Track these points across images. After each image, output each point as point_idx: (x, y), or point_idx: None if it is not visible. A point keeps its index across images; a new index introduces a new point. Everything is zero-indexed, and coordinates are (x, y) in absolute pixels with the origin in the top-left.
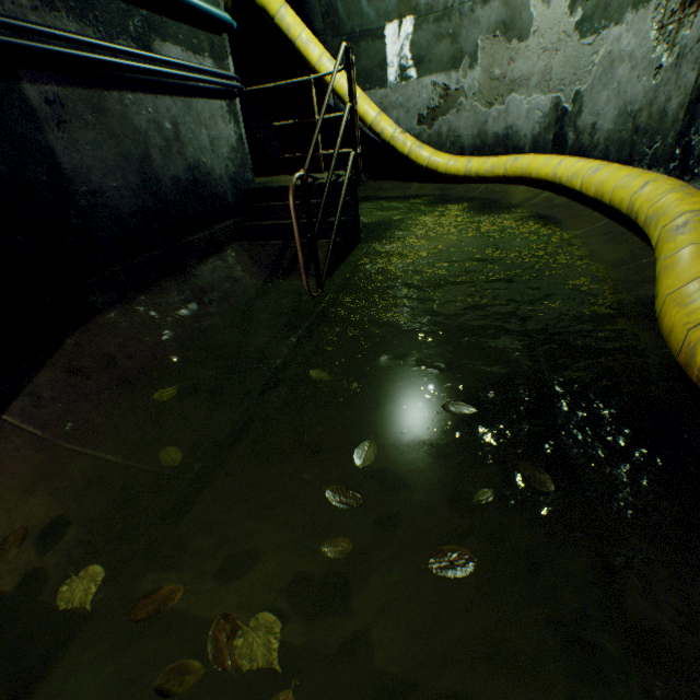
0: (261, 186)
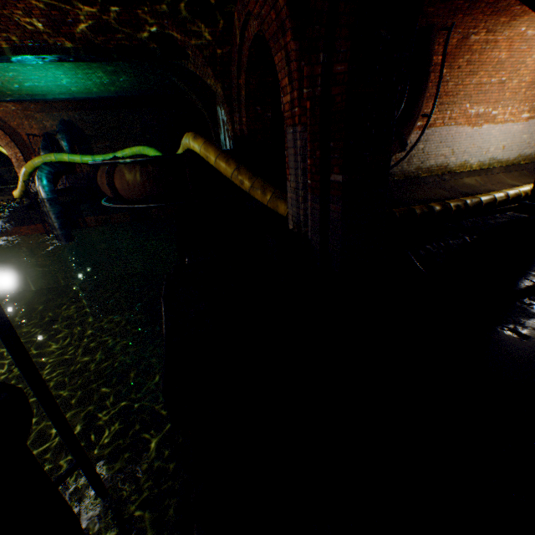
0: (3, 188)
